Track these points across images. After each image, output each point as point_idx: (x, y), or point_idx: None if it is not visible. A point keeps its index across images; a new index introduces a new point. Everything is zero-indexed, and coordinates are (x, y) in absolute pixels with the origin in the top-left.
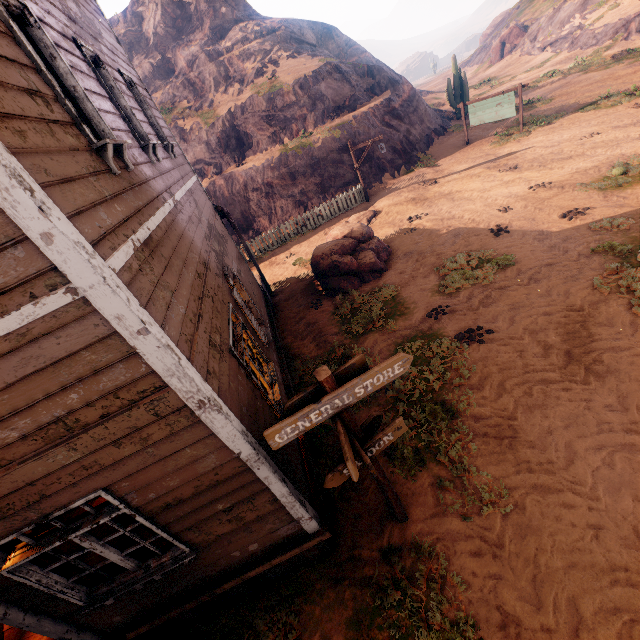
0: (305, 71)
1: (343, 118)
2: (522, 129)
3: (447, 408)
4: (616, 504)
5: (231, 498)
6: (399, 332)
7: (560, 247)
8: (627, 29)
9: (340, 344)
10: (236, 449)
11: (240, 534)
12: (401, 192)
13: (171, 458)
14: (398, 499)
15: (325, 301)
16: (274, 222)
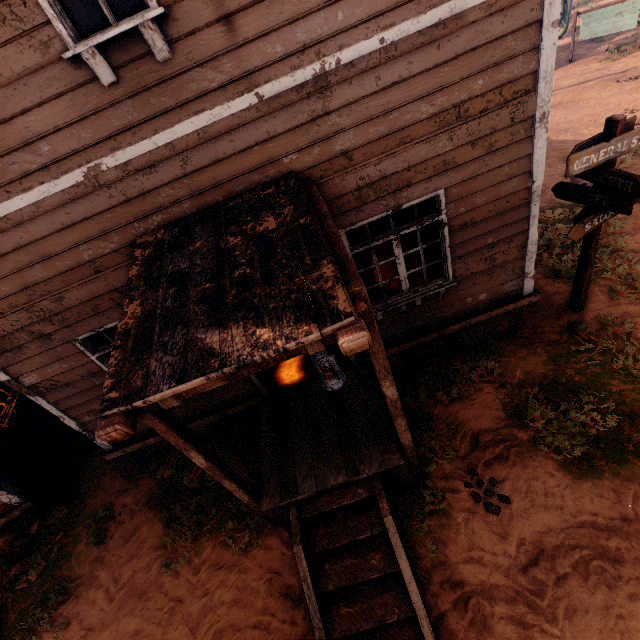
0: None
1: None
2: (639, 44)
3: (603, 248)
4: None
5: (500, 234)
6: None
7: None
8: None
9: None
10: (534, 177)
11: (483, 278)
12: None
13: (492, 173)
14: (589, 284)
15: None
16: None
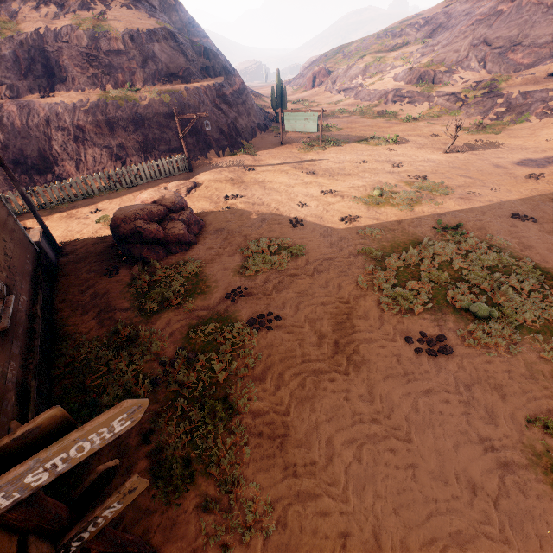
0: (139, 25)
1: (175, 86)
2: (321, 144)
3: (228, 404)
4: (361, 503)
5: None
6: (195, 312)
7: (338, 245)
8: (386, 97)
9: (128, 323)
10: None
11: None
12: (223, 171)
13: None
14: None
15: (123, 269)
16: (83, 170)
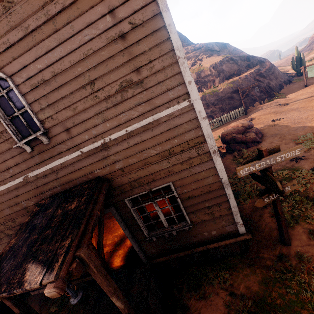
0: (215, 61)
1: (233, 79)
2: None
3: (309, 200)
4: None
5: (212, 201)
6: (273, 167)
7: None
8: None
9: None
10: (221, 176)
11: (210, 223)
12: (266, 109)
13: (196, 175)
14: (287, 229)
15: (227, 155)
16: None
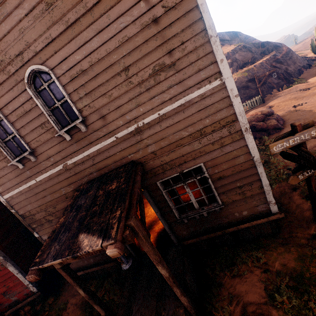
0: (227, 51)
1: (248, 67)
2: None
3: None
4: None
5: (243, 181)
6: None
7: None
8: None
9: (261, 159)
10: (253, 154)
11: (241, 203)
12: (285, 96)
13: (227, 154)
14: None
15: None
16: None
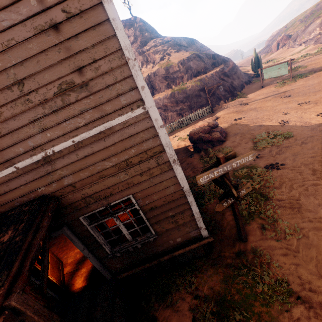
0: (183, 57)
1: (201, 76)
2: (291, 79)
3: (263, 196)
4: None
5: (175, 210)
6: None
7: (317, 128)
8: None
9: None
10: (182, 185)
11: (175, 231)
12: (230, 108)
13: (157, 185)
14: (244, 228)
15: (195, 154)
16: (167, 122)
